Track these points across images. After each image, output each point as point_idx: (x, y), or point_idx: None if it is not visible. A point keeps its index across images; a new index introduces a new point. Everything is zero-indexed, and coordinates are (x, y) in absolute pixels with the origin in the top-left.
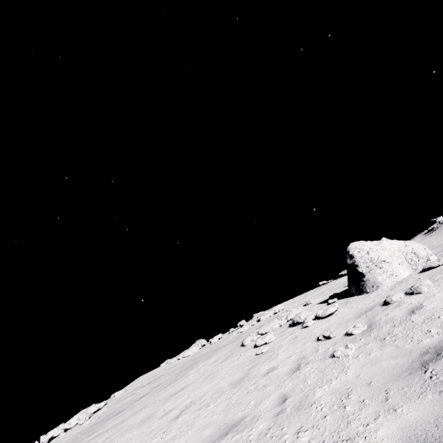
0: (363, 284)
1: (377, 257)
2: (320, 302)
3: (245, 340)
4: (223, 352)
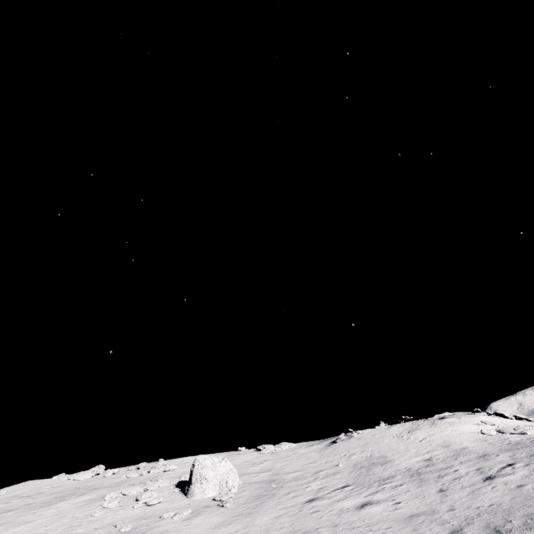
0: (189, 490)
1: (205, 474)
2: (178, 484)
3: (107, 495)
4: (92, 496)
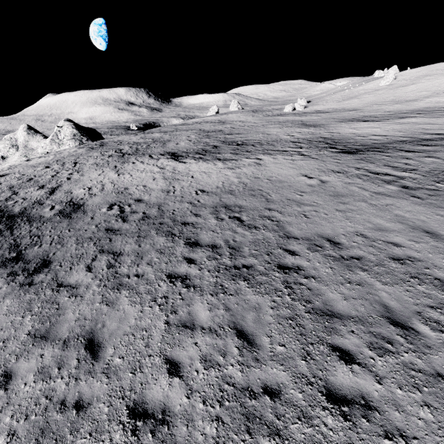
0: None
1: None
2: None
3: None
4: None
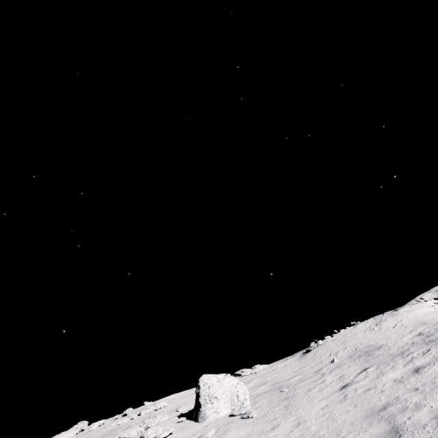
0: (199, 413)
1: (213, 393)
2: (180, 415)
3: None
4: None
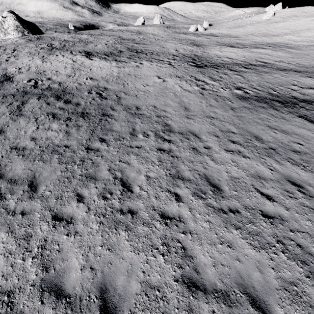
0: None
1: None
2: None
3: None
4: None
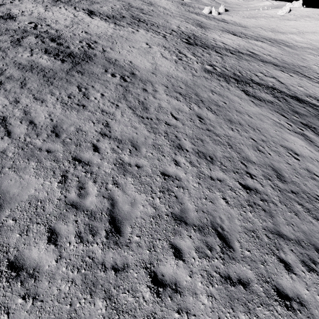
0: None
1: None
2: None
3: None
4: None
